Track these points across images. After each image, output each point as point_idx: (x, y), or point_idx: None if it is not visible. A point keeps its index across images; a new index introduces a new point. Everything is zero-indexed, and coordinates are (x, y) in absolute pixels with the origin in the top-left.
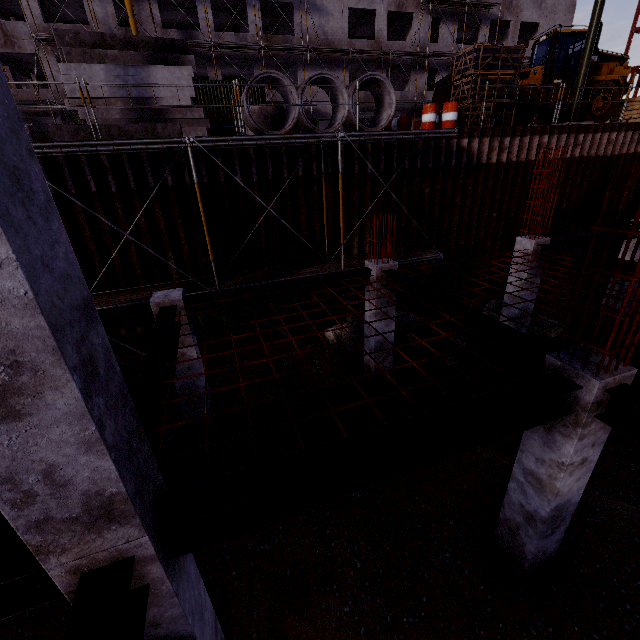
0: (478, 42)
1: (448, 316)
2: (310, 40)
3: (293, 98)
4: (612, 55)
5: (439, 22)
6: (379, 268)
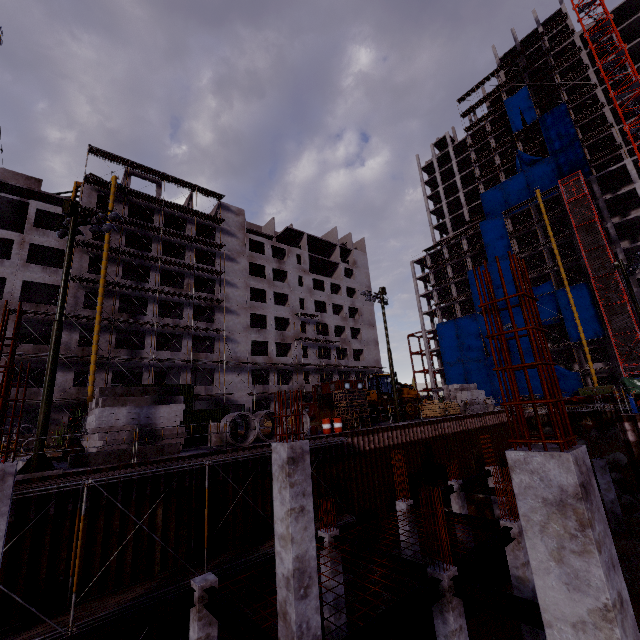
0: (331, 358)
1: (380, 560)
2: (225, 356)
3: (254, 424)
4: (406, 384)
5: (306, 347)
6: (329, 535)
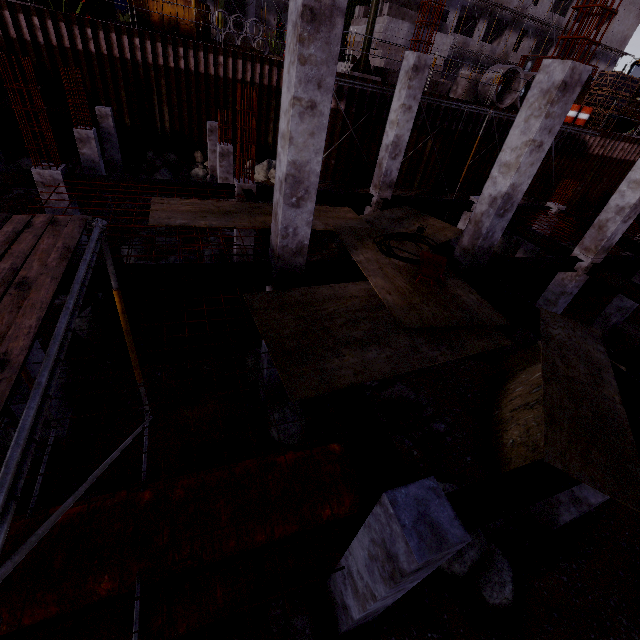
0: (567, 15)
1: None
2: None
3: (518, 86)
4: None
5: None
6: (558, 208)
